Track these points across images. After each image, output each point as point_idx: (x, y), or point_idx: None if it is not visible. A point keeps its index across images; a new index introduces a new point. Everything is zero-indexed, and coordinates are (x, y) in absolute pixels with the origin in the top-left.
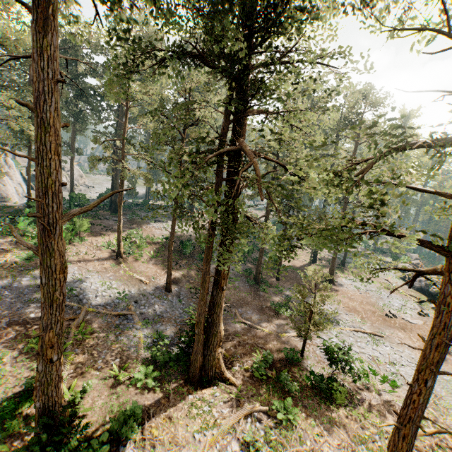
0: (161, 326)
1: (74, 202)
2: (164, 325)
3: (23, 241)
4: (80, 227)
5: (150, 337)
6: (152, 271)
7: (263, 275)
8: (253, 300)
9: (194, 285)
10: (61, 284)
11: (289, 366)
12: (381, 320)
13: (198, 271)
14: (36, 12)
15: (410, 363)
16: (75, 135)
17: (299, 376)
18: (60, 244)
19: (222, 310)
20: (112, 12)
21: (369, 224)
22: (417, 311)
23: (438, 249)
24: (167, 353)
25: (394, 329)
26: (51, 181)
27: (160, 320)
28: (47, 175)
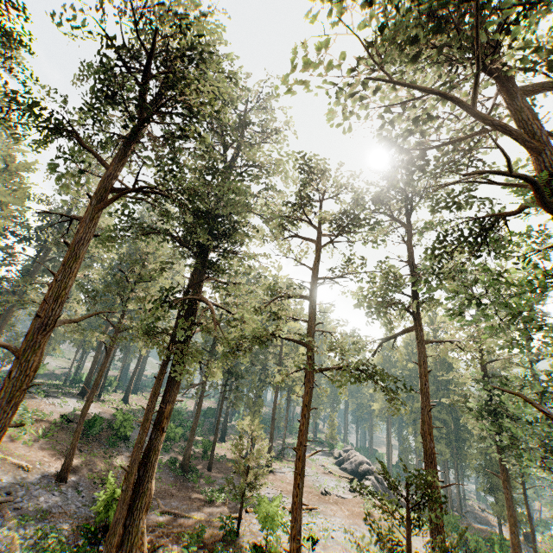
0: (48, 524)
1: None
2: (54, 522)
3: (0, 341)
4: None
5: (31, 537)
6: (37, 455)
7: (191, 465)
8: (180, 492)
9: (99, 475)
10: (29, 382)
11: (223, 544)
12: (317, 498)
13: (105, 458)
14: (97, 201)
15: (341, 527)
16: None
17: (234, 551)
18: (46, 344)
19: (158, 458)
20: (118, 201)
21: (275, 333)
22: (349, 489)
23: (303, 344)
24: (61, 550)
25: (328, 504)
26: (64, 293)
27: (47, 516)
28: (64, 288)
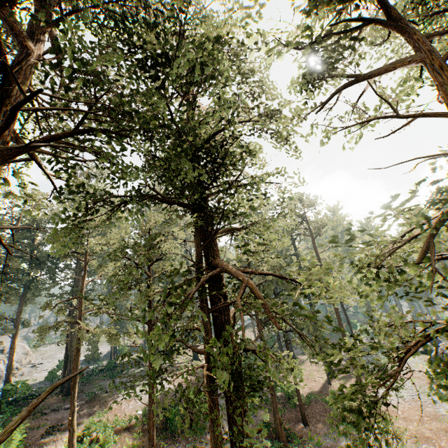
0: None
1: (9, 397)
2: None
3: None
4: (8, 445)
5: None
6: None
7: (284, 423)
8: None
9: None
10: None
11: None
12: None
13: None
14: None
15: None
16: (23, 306)
17: None
18: None
19: None
20: (67, 181)
21: None
22: None
23: None
24: None
25: None
26: None
27: None
28: None
